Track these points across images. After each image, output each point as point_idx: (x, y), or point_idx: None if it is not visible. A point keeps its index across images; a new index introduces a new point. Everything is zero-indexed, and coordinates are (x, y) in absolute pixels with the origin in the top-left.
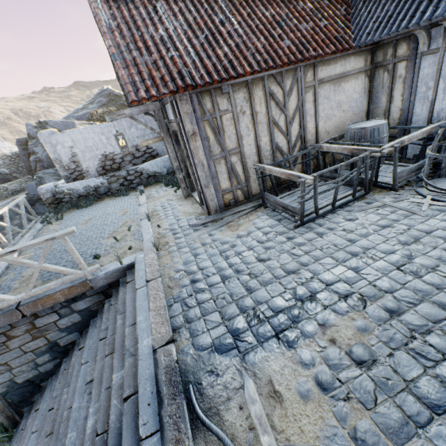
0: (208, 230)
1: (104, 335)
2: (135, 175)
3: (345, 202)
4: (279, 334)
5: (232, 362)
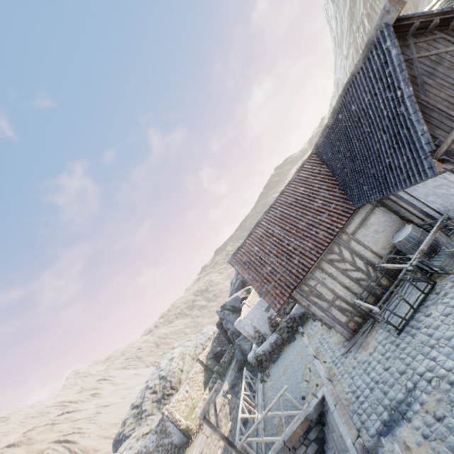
0: (351, 355)
1: (333, 451)
2: (291, 321)
3: (420, 300)
4: (403, 416)
5: (387, 438)
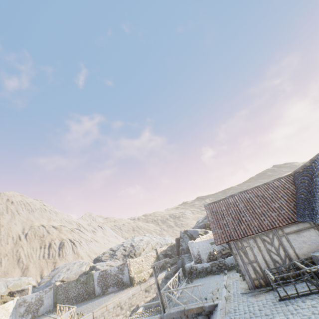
0: (246, 296)
1: None
2: (223, 263)
3: (305, 293)
4: None
5: None
